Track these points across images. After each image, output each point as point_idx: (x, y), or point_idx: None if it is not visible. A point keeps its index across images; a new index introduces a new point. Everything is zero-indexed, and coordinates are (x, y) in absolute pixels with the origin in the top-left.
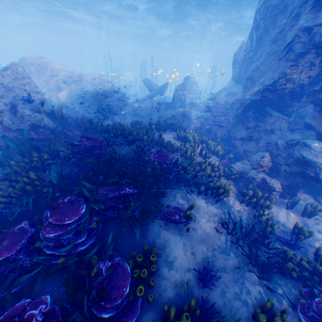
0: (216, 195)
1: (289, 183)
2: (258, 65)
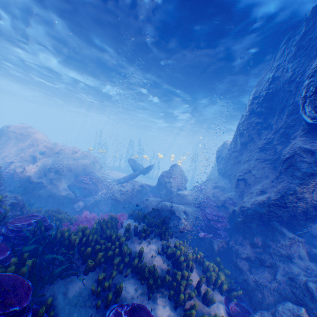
0: None
1: None
2: (249, 168)
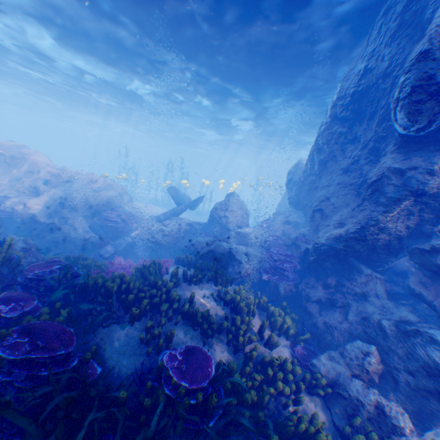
0: None
1: (418, 407)
2: (328, 195)
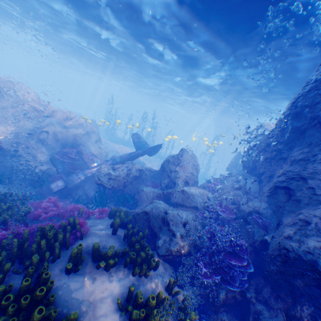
0: None
1: None
2: (304, 174)
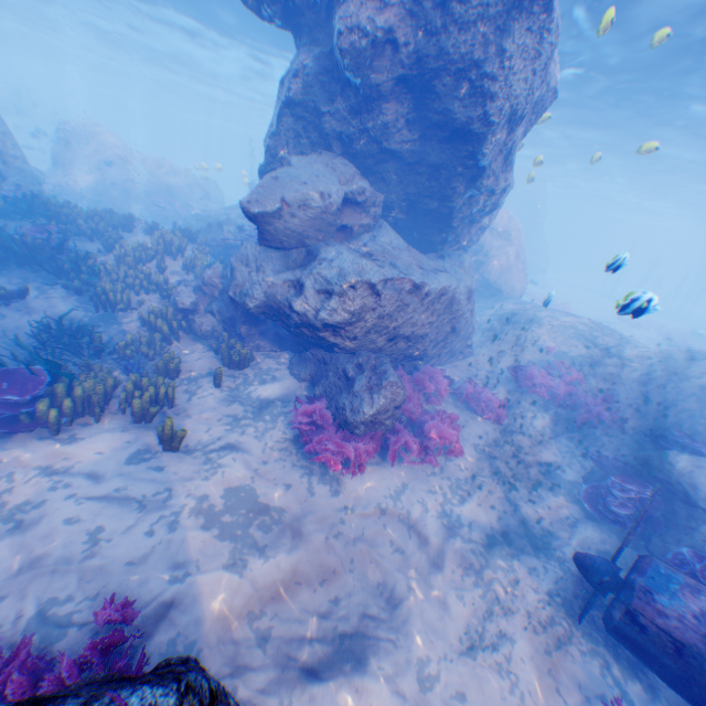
0: (101, 302)
1: (230, 312)
2: None
